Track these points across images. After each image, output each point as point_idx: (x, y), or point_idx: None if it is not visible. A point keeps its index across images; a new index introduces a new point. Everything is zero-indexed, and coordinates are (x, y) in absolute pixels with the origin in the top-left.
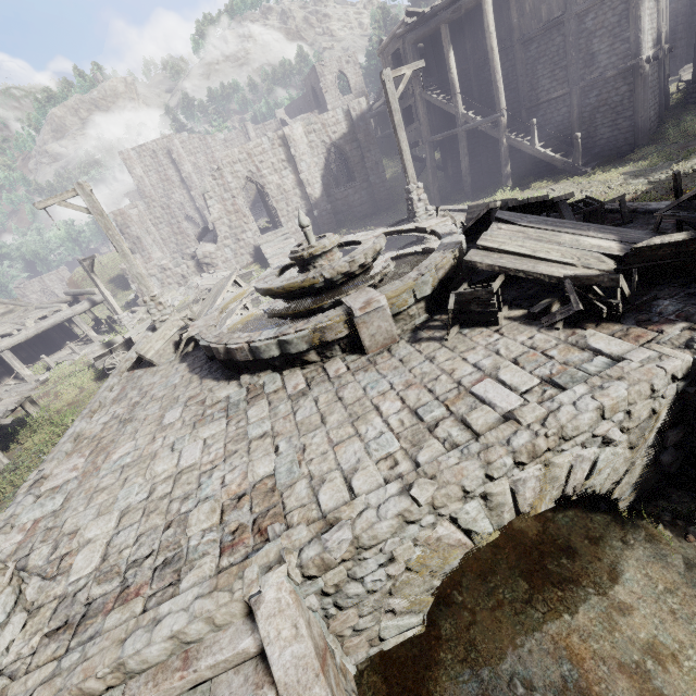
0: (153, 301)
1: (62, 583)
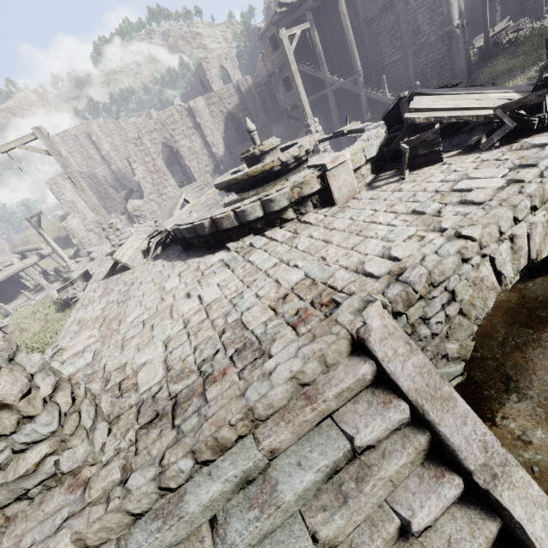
0: (111, 228)
1: (132, 396)
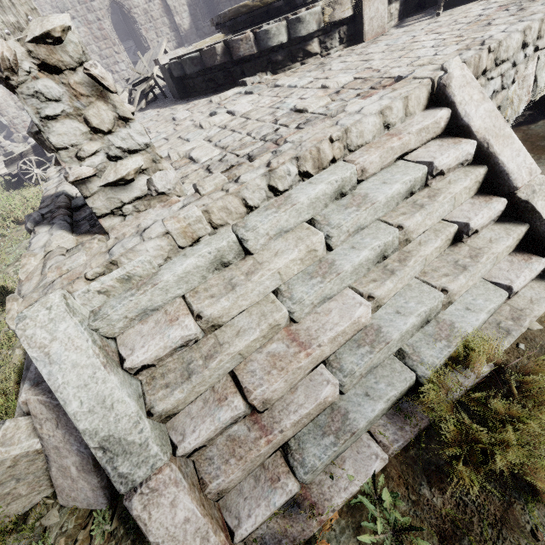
0: None
1: (192, 166)
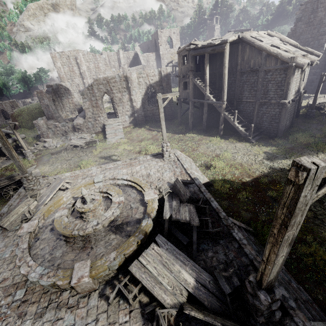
0: (25, 178)
1: None
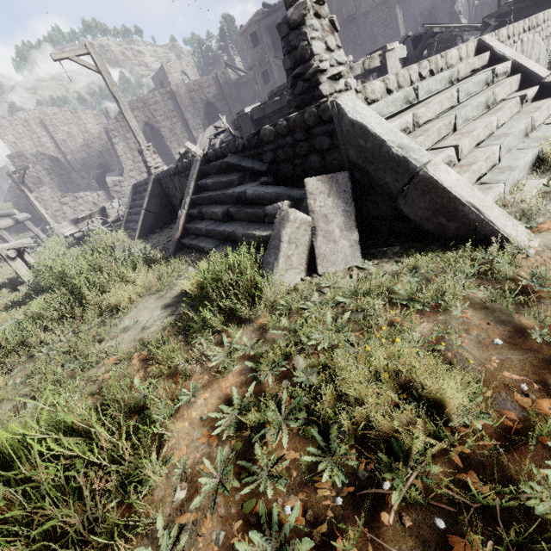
0: (149, 151)
1: None
